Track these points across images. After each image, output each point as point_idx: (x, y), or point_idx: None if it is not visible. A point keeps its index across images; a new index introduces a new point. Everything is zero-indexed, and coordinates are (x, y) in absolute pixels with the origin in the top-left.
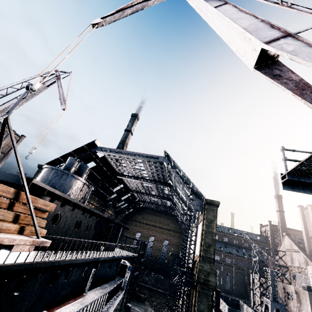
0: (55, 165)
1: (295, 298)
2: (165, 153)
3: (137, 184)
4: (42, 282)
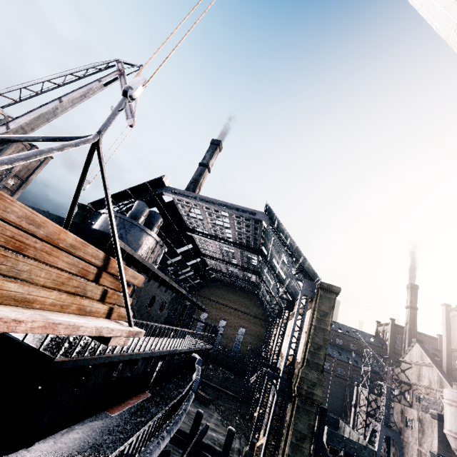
0: (102, 207)
1: (416, 426)
2: (267, 208)
3: (214, 246)
4: (105, 375)
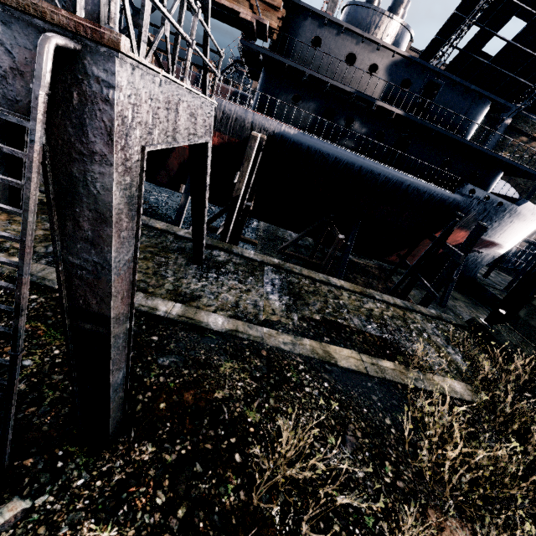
0: (433, 57)
1: None
2: None
3: None
4: (317, 111)
